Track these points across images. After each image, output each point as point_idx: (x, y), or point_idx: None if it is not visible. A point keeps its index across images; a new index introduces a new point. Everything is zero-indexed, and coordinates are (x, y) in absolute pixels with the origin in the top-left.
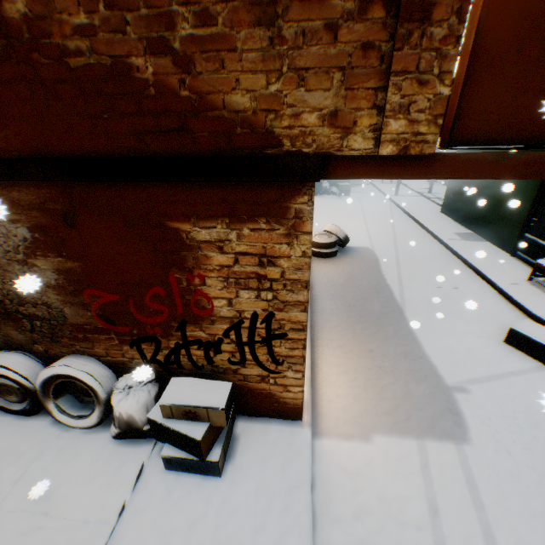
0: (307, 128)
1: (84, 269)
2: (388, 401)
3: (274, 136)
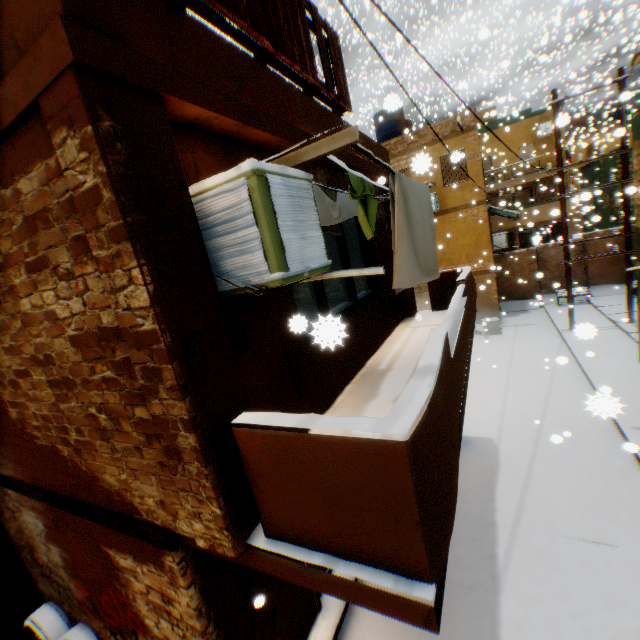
0: (151, 506)
1: (73, 559)
2: None
3: (136, 506)
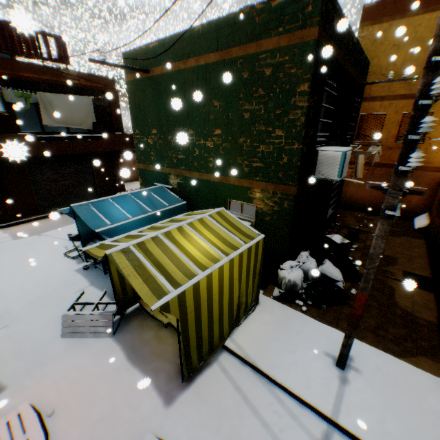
0: None
1: None
2: (24, 231)
3: None
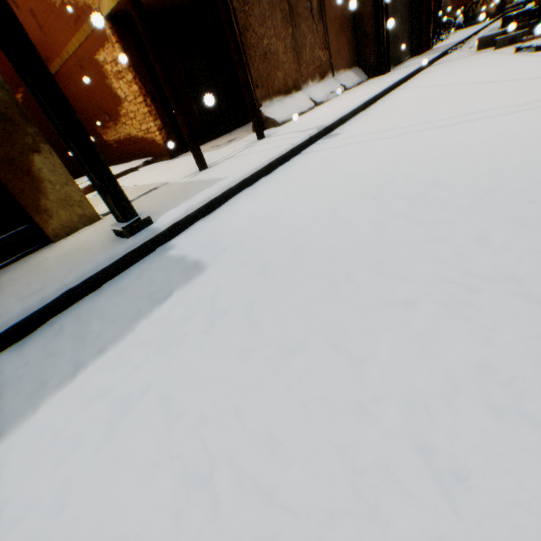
0: None
1: None
2: None
3: None
